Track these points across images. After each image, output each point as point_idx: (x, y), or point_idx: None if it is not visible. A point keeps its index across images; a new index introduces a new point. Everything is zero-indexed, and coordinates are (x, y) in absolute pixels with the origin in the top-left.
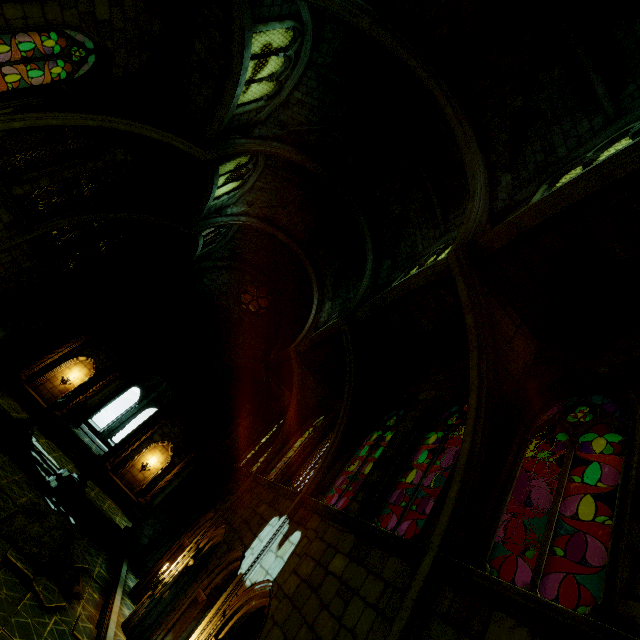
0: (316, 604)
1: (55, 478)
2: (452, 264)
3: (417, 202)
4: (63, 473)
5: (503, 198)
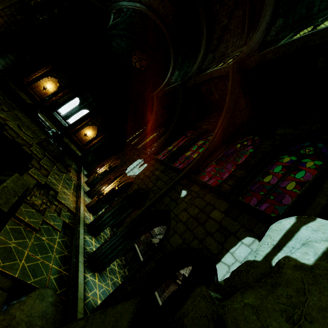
0: (148, 181)
1: (51, 132)
2: (230, 70)
3: (237, 19)
4: (54, 130)
5: (272, 35)
